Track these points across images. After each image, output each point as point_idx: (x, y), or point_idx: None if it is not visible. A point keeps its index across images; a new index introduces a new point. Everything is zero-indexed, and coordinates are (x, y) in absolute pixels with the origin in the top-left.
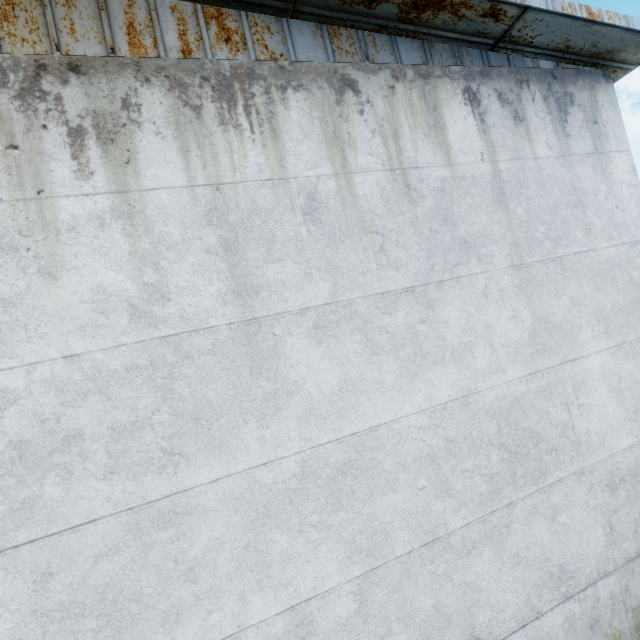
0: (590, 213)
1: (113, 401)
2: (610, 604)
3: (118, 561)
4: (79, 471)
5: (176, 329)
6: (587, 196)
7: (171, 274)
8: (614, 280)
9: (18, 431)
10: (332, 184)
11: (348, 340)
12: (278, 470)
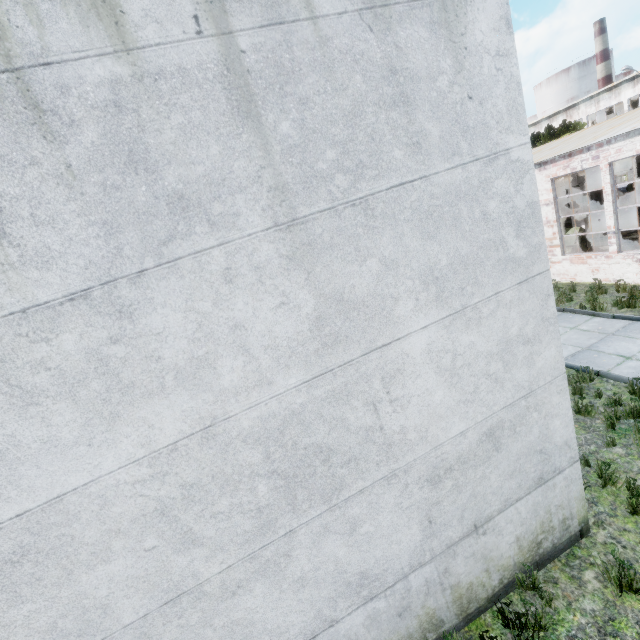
0: (421, 114)
1: None
2: (424, 589)
3: None
4: None
5: None
6: (417, 83)
7: None
8: (457, 220)
9: None
10: None
11: None
12: None
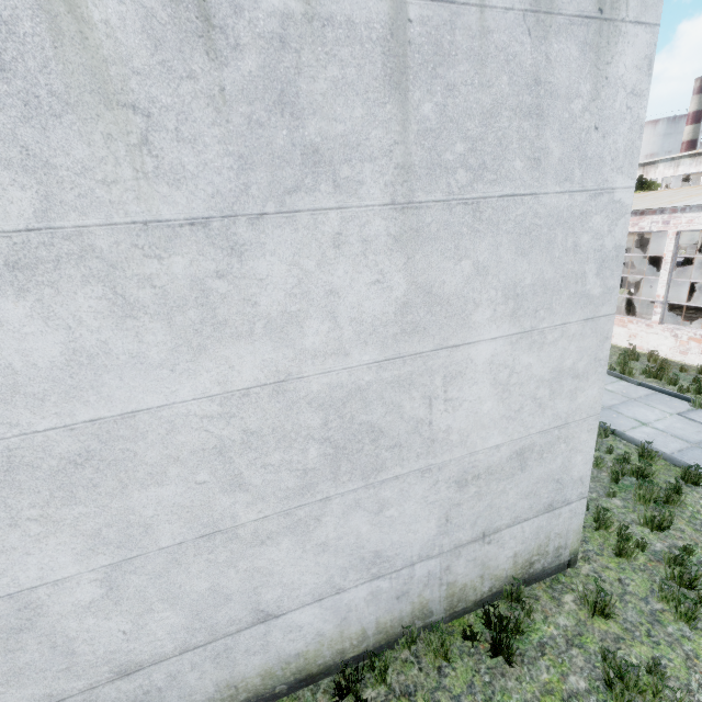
0: (549, 132)
1: None
2: (425, 580)
3: None
4: None
5: None
6: (554, 100)
7: None
8: (550, 244)
9: None
10: None
11: (78, 292)
12: None
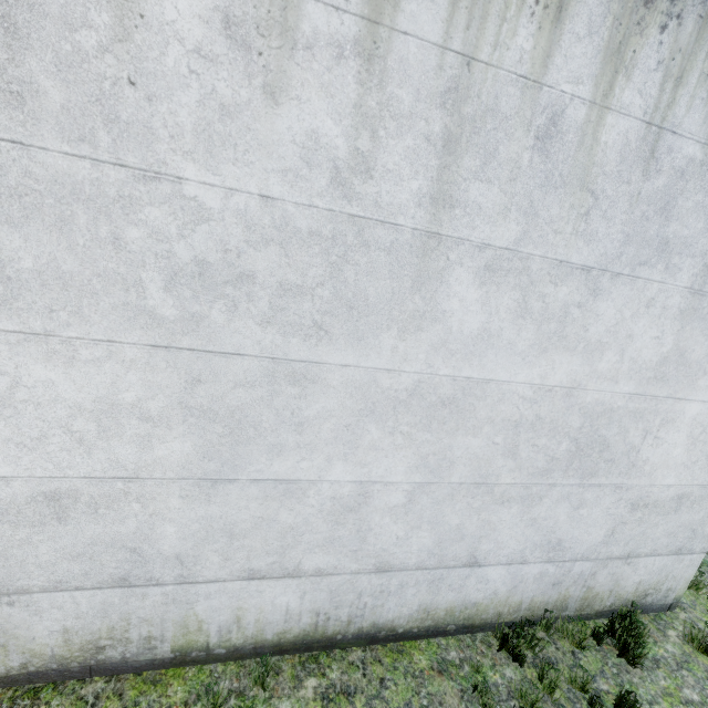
0: None
1: (289, 259)
2: (576, 577)
3: (251, 394)
4: (243, 309)
5: (366, 212)
6: None
7: (384, 149)
8: None
9: (204, 250)
10: (582, 113)
11: (507, 293)
12: (396, 380)
